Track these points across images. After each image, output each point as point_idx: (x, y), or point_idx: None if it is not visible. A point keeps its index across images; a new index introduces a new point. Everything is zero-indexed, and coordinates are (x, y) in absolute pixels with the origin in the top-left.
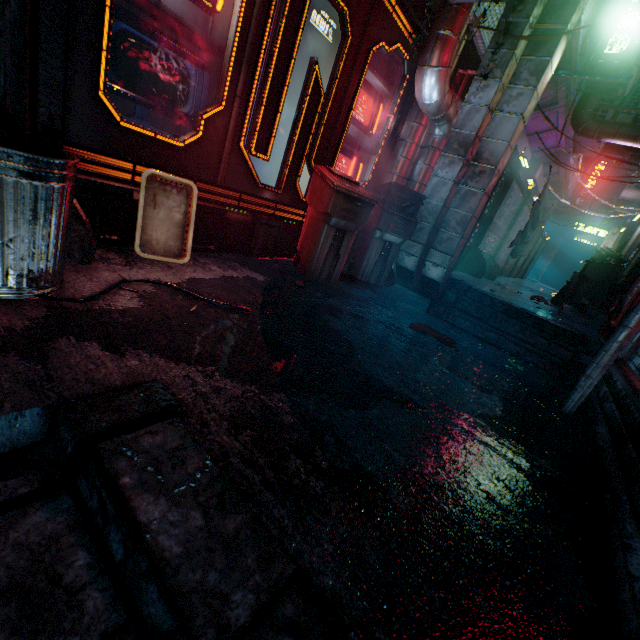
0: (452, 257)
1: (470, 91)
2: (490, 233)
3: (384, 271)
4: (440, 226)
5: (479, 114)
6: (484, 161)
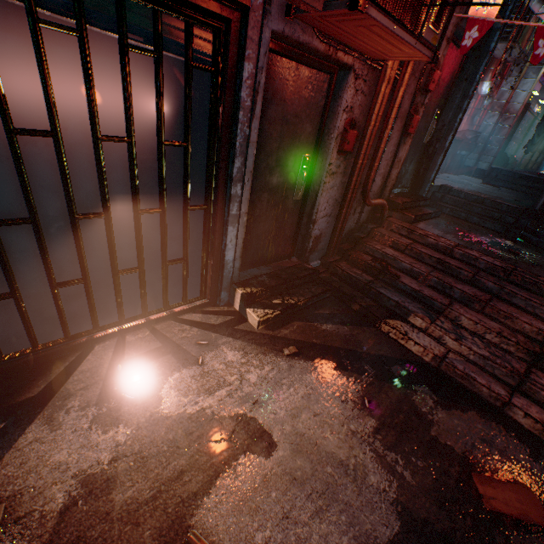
0: (493, 157)
1: (503, 83)
2: (511, 142)
3: (459, 168)
4: (486, 144)
5: (507, 93)
6: (510, 113)
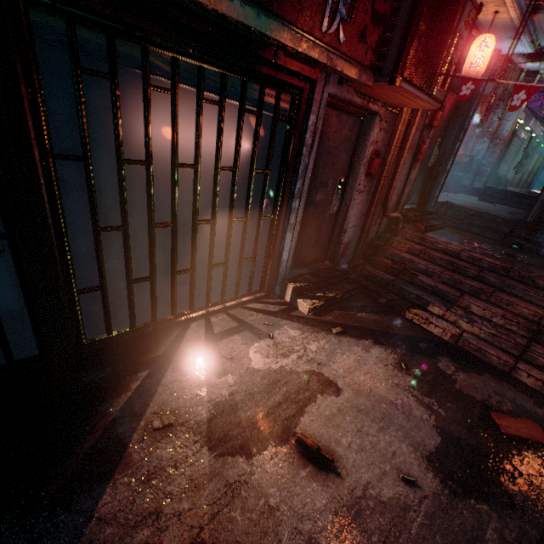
0: (486, 178)
1: (491, 114)
2: (502, 164)
3: (457, 187)
4: (480, 166)
5: (496, 123)
6: (499, 139)
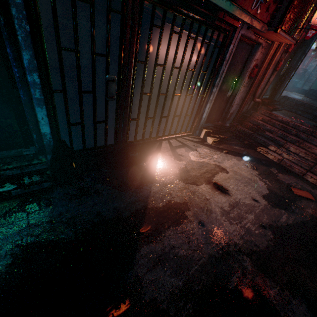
0: (312, 83)
1: None
2: None
3: (293, 88)
4: (309, 76)
5: None
6: None
